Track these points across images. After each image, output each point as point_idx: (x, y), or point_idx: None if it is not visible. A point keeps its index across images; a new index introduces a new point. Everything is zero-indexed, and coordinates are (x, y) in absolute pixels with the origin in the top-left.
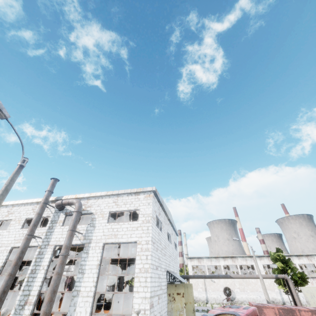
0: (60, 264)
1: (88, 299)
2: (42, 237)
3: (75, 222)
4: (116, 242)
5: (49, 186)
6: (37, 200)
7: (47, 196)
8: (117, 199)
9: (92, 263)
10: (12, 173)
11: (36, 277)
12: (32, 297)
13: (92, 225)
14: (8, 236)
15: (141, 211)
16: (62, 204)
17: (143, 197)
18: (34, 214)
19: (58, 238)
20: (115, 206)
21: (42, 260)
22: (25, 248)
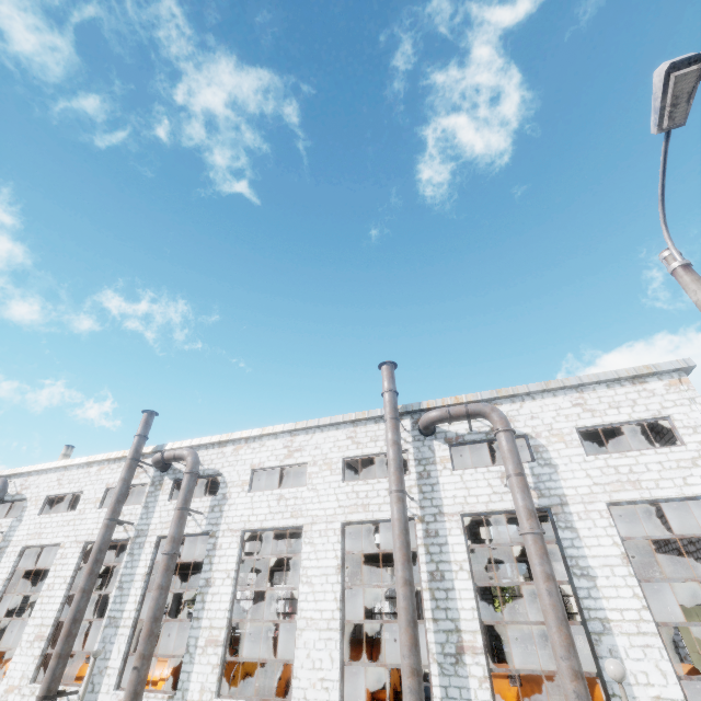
0: (545, 556)
1: (648, 642)
2: (414, 498)
3: (518, 456)
4: (645, 500)
5: (387, 380)
6: (352, 416)
7: (394, 404)
8: (581, 398)
9: (603, 552)
10: (696, 285)
11: (454, 588)
12: (470, 636)
13: (544, 462)
14: (318, 500)
15: (679, 420)
16: (451, 418)
17: (662, 386)
18: (358, 447)
19: (461, 497)
20: (586, 413)
21: (447, 549)
22: (406, 521)
